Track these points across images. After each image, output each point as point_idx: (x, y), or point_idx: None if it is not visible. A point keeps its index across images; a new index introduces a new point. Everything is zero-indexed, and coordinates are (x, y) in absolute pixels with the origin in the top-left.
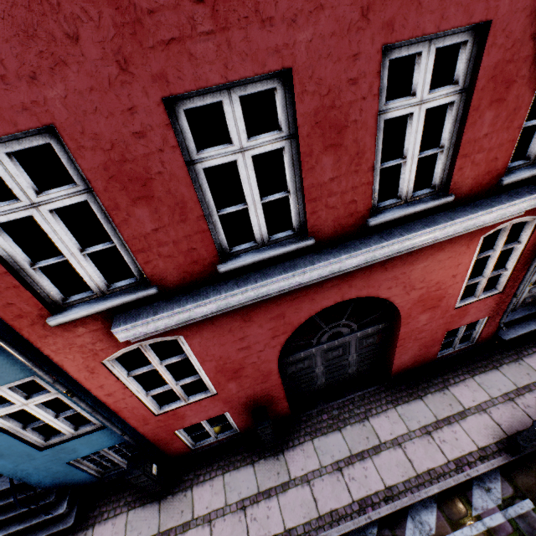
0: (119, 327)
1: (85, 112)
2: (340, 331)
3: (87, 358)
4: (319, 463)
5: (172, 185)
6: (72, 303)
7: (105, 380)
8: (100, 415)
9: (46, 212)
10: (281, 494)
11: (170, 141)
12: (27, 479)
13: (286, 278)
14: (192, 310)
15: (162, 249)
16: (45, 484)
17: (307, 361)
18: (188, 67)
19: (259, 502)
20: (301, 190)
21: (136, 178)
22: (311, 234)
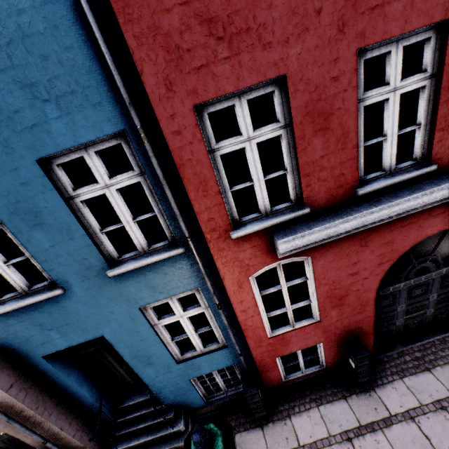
0: (283, 238)
1: (307, 64)
2: (425, 267)
3: (241, 272)
4: (418, 401)
5: (343, 118)
6: (244, 222)
7: (245, 296)
8: (232, 331)
9: (254, 144)
10: (386, 429)
11: (353, 82)
12: (159, 392)
13: (415, 198)
14: (337, 225)
15: (321, 174)
16: (168, 400)
17: (392, 298)
18: (380, 25)
19: (363, 434)
20: (429, 122)
21: (322, 114)
22: (433, 162)
